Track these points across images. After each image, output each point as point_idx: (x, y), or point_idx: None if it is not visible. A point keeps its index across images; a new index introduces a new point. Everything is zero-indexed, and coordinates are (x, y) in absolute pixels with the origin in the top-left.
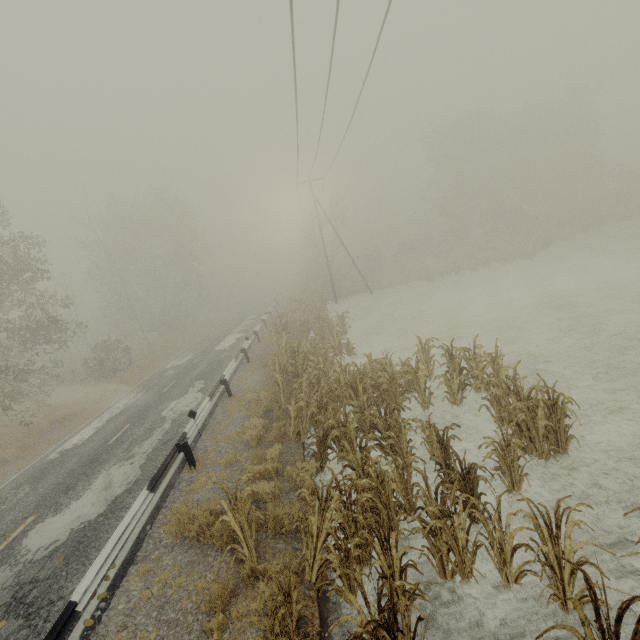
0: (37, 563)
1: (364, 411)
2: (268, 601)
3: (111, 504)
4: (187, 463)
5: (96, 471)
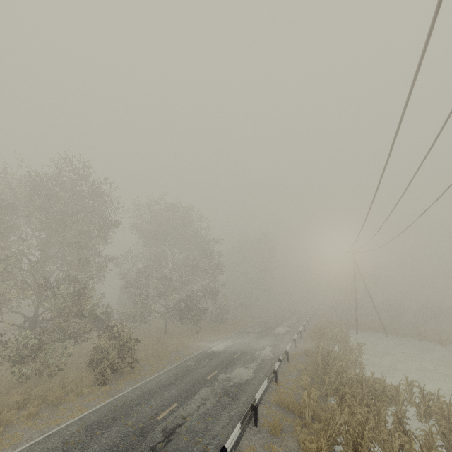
0: (227, 386)
1: (364, 396)
2: (318, 429)
3: (246, 380)
4: (272, 381)
5: (234, 366)
